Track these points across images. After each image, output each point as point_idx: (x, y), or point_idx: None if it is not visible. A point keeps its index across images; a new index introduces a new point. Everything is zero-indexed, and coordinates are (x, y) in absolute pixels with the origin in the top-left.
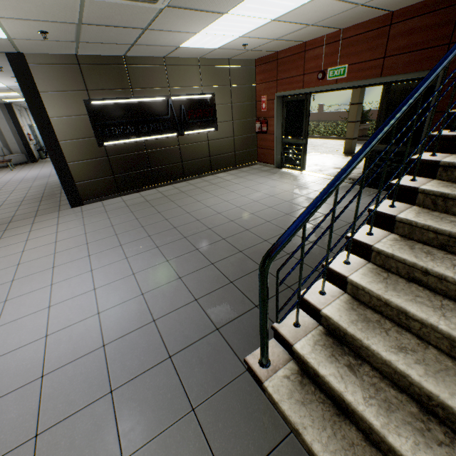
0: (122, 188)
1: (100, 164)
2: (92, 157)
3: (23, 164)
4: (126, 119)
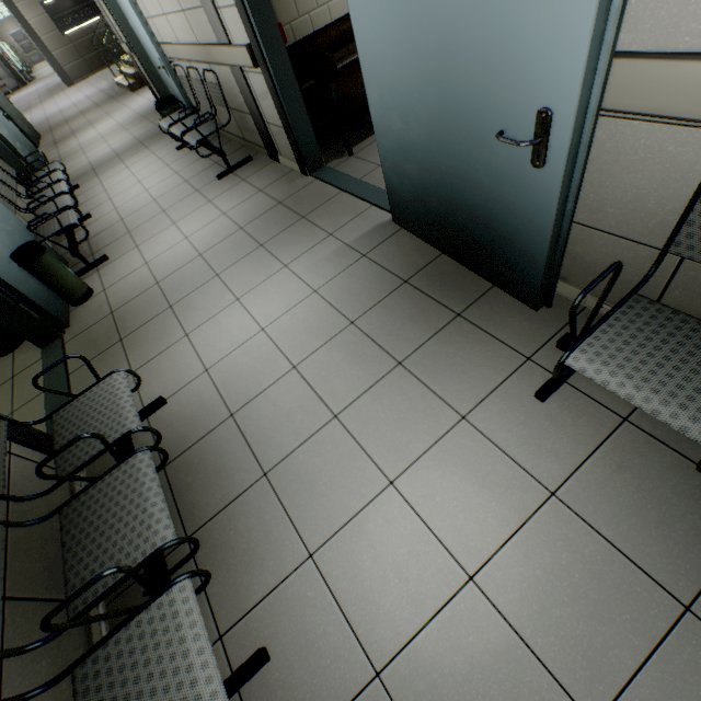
0: (93, 68)
1: (71, 51)
2: (64, 46)
3: (17, 90)
4: (70, 10)
